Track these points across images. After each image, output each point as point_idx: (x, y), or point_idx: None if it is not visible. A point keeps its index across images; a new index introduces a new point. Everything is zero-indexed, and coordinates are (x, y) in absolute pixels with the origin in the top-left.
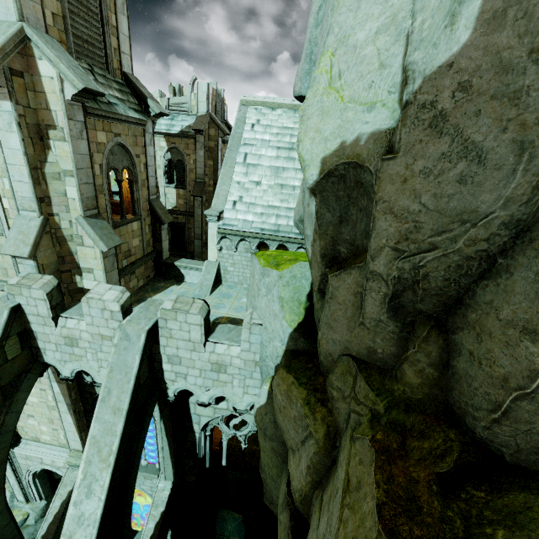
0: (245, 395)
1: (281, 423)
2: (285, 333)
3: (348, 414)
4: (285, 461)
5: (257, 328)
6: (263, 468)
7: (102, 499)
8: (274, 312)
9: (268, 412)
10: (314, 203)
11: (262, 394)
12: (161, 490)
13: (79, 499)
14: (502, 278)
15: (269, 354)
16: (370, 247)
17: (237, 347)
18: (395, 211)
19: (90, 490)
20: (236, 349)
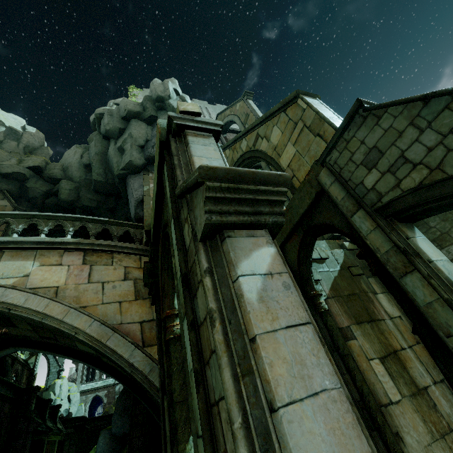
0: None
1: None
2: None
3: (21, 157)
4: None
5: None
6: None
7: None
8: None
9: None
10: (5, 128)
11: None
12: None
13: None
14: (37, 151)
15: None
16: (22, 140)
17: None
18: (27, 139)
19: None
20: None
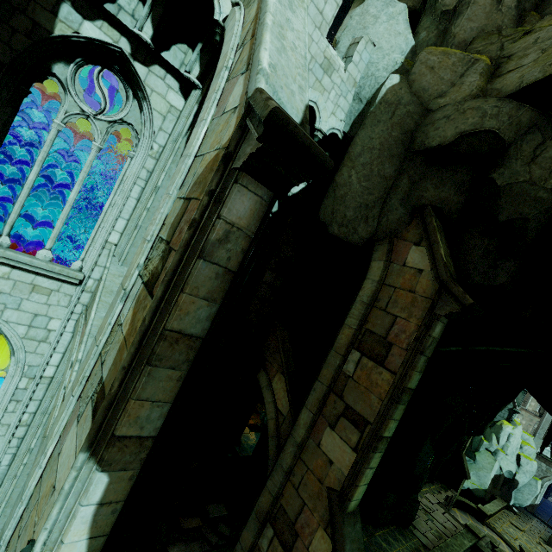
0: (332, 116)
1: (428, 81)
2: (409, 44)
3: (501, 46)
4: (423, 116)
5: (370, 47)
6: (344, 184)
7: (306, 31)
8: (397, 31)
9: (403, 87)
10: None
11: (394, 78)
12: (115, 275)
13: (282, 1)
14: None
15: (382, 67)
16: None
17: (342, 62)
18: None
19: (292, 7)
20: (341, 62)
